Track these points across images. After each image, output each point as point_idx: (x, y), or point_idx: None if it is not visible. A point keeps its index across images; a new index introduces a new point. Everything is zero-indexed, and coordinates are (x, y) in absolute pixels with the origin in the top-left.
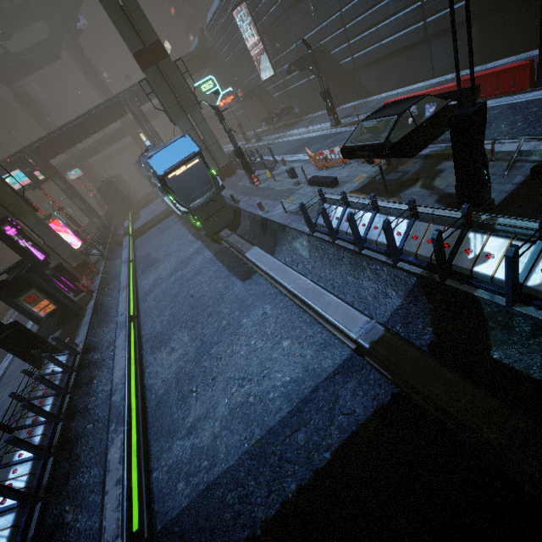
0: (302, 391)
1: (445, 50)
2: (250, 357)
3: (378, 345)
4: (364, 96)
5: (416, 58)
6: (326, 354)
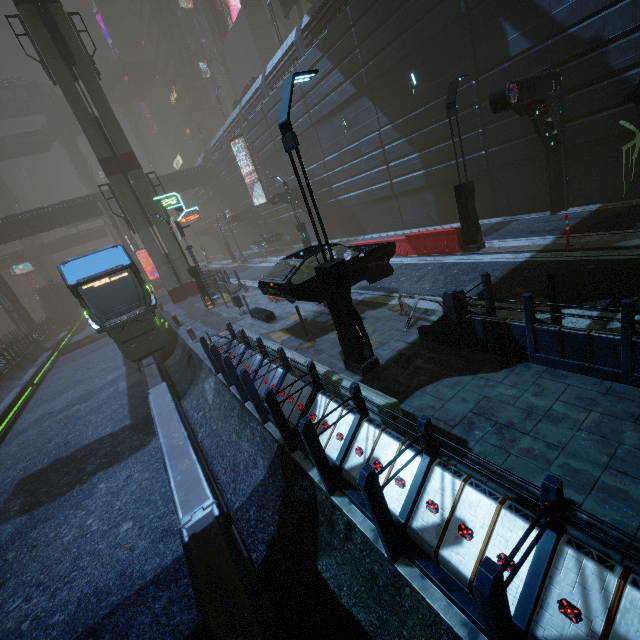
0: (97, 613)
1: (411, 207)
2: (70, 547)
3: (196, 541)
4: (348, 235)
5: (388, 209)
6: (160, 548)
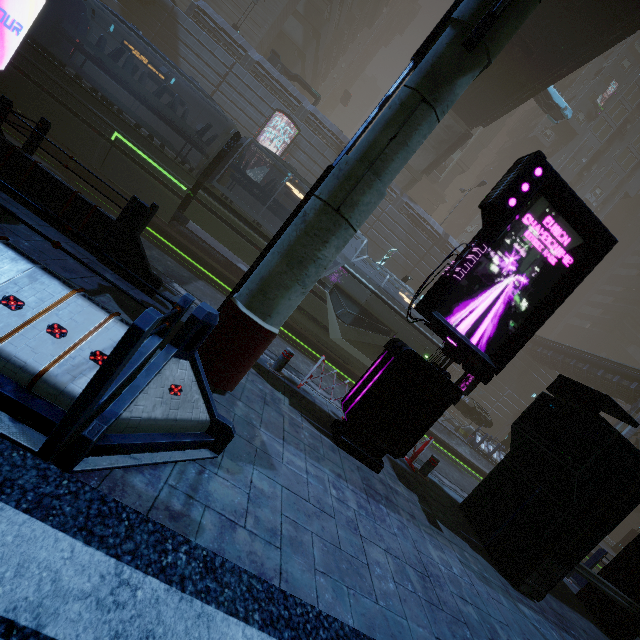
0: None
1: None
2: None
3: None
4: None
5: None
6: None
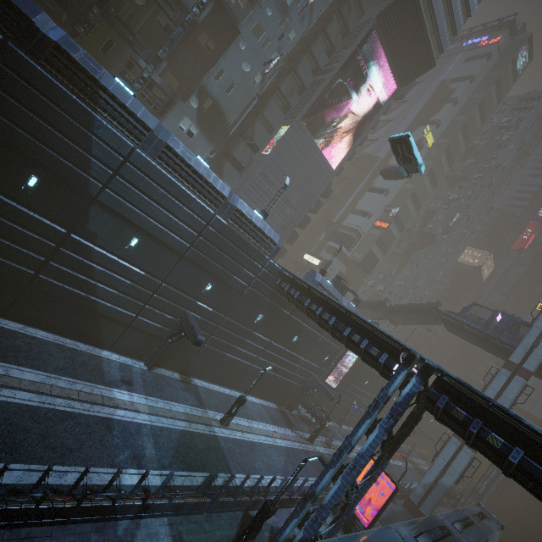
0: None
1: None
2: None
3: None
4: (346, 424)
5: None
6: None
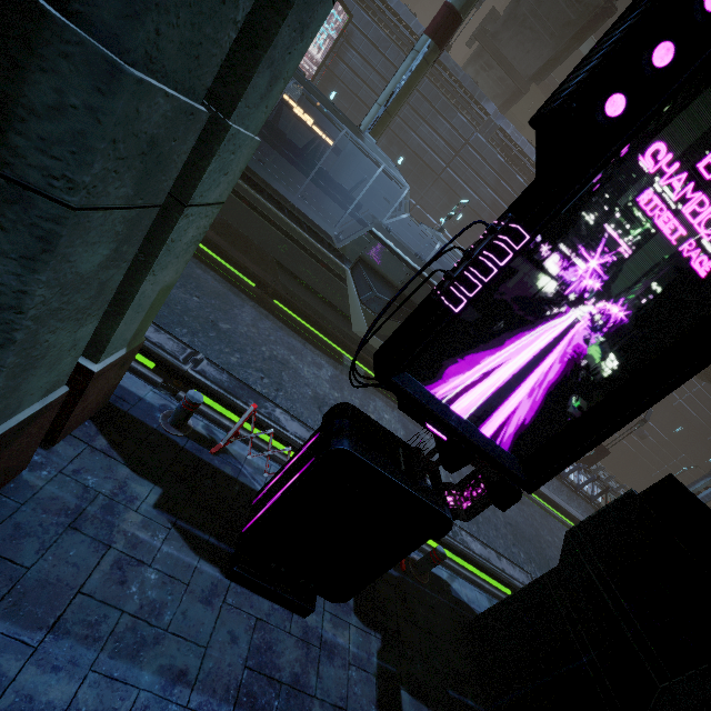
0: None
1: None
2: None
3: None
4: None
5: None
6: None
